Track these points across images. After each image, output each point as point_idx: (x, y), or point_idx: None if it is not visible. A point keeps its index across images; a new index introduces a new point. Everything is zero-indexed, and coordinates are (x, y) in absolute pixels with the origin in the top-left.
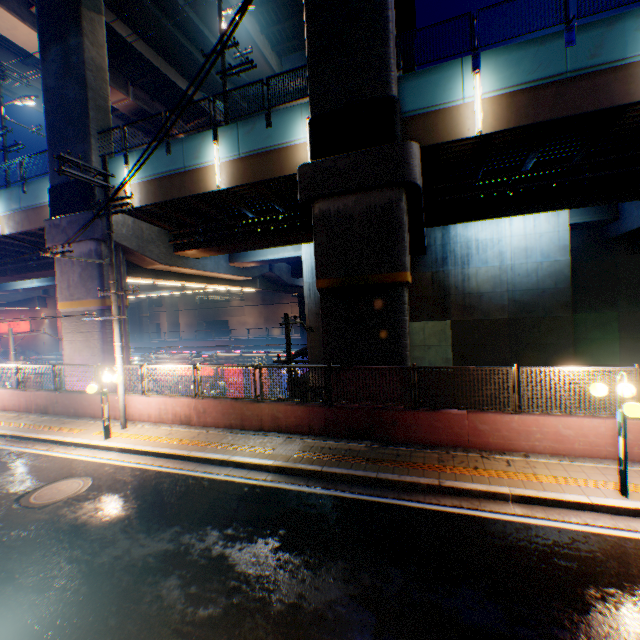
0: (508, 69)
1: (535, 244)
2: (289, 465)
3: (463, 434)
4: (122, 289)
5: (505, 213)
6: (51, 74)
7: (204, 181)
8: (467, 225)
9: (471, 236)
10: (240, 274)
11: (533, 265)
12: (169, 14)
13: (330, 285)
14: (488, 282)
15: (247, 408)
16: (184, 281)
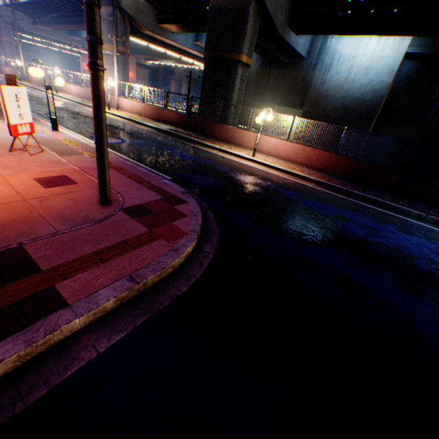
0: None
1: (375, 65)
2: (161, 129)
3: (229, 137)
4: (126, 43)
5: (341, 31)
6: None
7: None
8: (339, 40)
9: (338, 50)
10: (201, 53)
11: (366, 82)
12: None
13: (208, 57)
14: (334, 89)
15: (161, 112)
16: (165, 49)
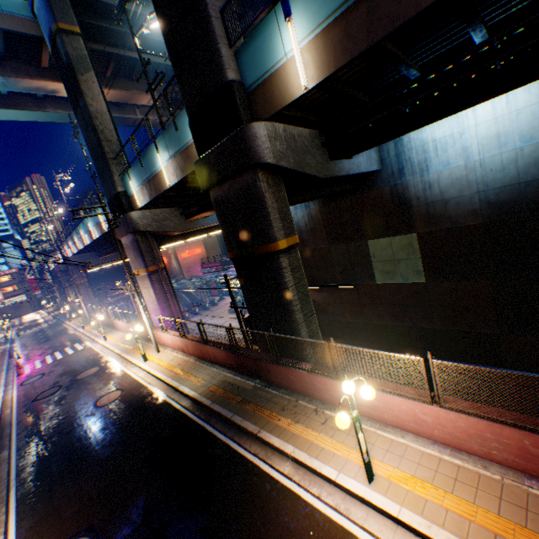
0: (315, 0)
1: (511, 126)
2: (198, 398)
3: (308, 388)
4: (156, 259)
5: (421, 124)
6: (83, 130)
7: (163, 182)
8: None
9: (426, 137)
10: None
11: (510, 154)
12: (140, 25)
13: (234, 256)
14: (453, 186)
15: (202, 347)
16: (205, 234)
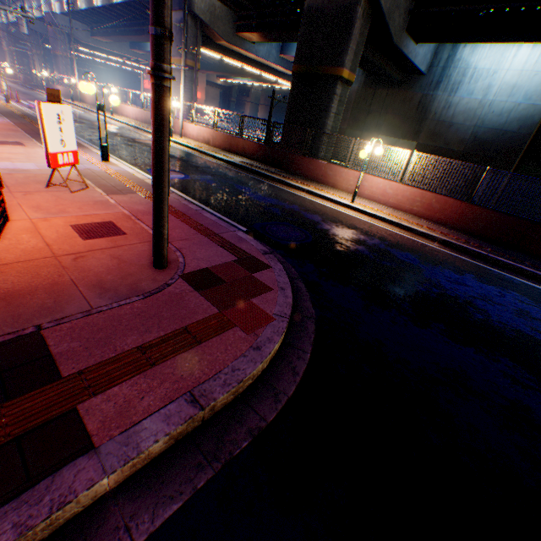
0: None
1: (525, 83)
2: (233, 162)
3: (320, 175)
4: (196, 55)
5: (481, 37)
6: None
7: None
8: (474, 50)
9: (472, 63)
10: (287, 68)
11: (510, 105)
12: None
13: (298, 71)
14: (463, 114)
15: (233, 141)
16: (242, 63)
